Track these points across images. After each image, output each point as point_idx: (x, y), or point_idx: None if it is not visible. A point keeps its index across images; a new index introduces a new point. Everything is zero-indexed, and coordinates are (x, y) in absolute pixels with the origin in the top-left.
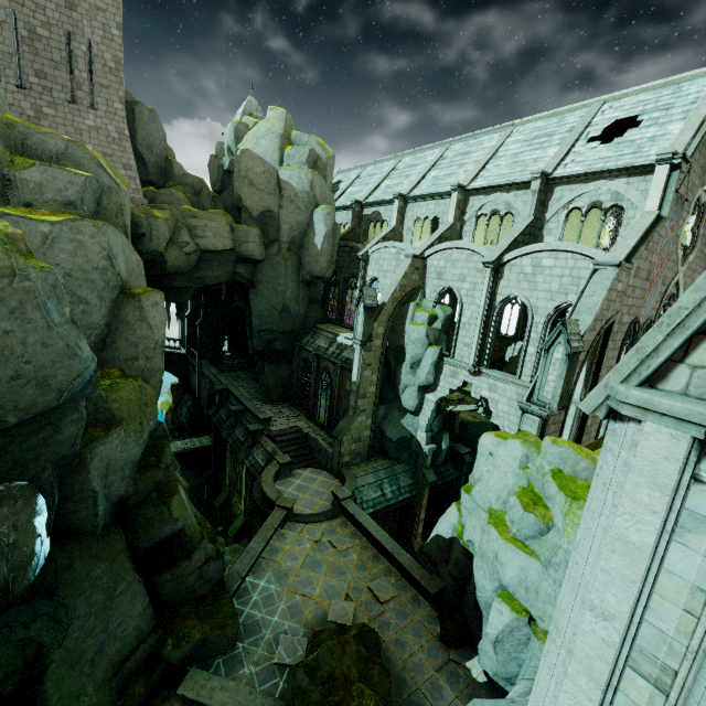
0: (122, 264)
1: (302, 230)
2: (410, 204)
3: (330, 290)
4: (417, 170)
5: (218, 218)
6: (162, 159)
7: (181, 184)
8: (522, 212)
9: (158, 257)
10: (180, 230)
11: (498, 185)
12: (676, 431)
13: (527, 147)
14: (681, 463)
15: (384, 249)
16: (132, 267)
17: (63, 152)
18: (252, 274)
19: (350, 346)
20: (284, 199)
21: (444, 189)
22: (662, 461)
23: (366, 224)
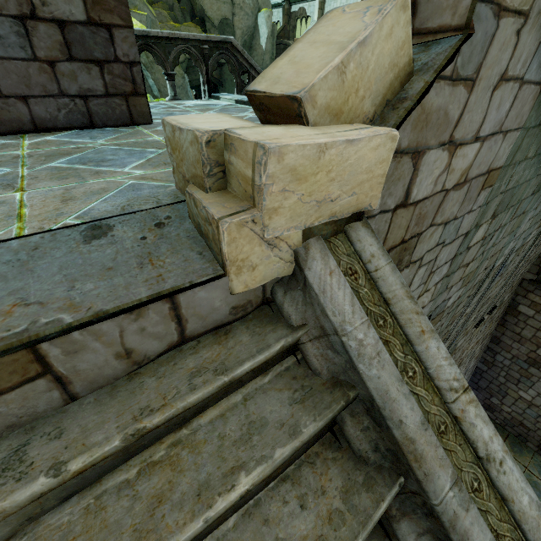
0: None
1: (251, 33)
2: None
3: None
4: None
5: (194, 31)
6: None
7: (159, 1)
8: None
9: None
10: None
11: None
12: None
13: None
14: None
15: None
16: None
17: None
18: (219, 75)
19: None
20: (235, 6)
21: None
22: None
23: (294, 21)
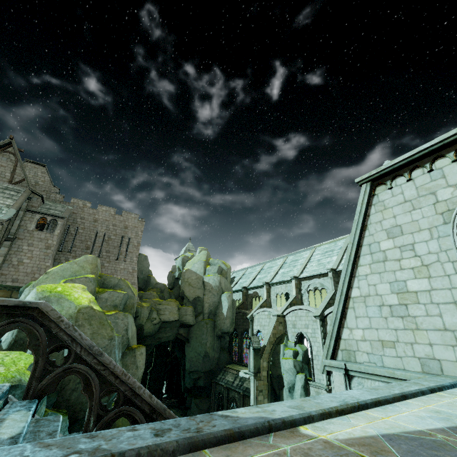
0: (130, 332)
1: (216, 305)
2: (272, 287)
3: (233, 340)
4: (273, 269)
5: (172, 303)
6: (146, 276)
7: (155, 288)
8: (329, 287)
9: (140, 327)
10: (153, 311)
11: (313, 275)
12: (339, 372)
13: (323, 256)
14: (344, 384)
15: (261, 313)
16: (133, 334)
17: (116, 284)
18: (187, 333)
19: (247, 378)
20: (206, 290)
21: (287, 278)
22: (340, 385)
23: (250, 298)
